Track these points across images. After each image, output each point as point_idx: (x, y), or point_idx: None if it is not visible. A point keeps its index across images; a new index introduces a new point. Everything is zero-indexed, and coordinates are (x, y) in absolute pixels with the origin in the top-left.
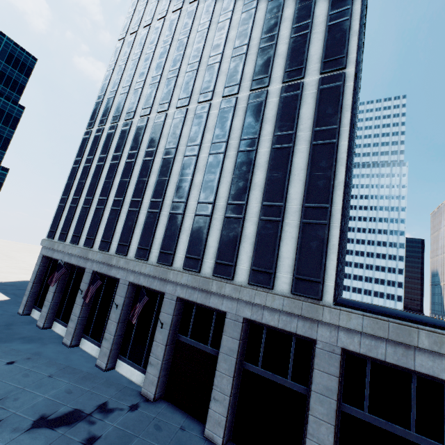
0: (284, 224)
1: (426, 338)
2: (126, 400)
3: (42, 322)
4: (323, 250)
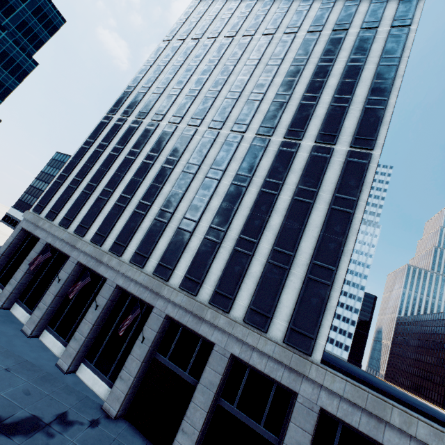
0: (289, 273)
1: (398, 416)
2: (86, 412)
3: (2, 301)
4: (322, 309)
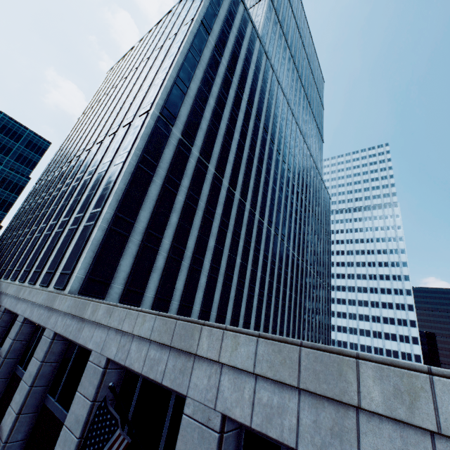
0: (78, 231)
1: (91, 308)
2: None
3: None
4: (82, 246)
